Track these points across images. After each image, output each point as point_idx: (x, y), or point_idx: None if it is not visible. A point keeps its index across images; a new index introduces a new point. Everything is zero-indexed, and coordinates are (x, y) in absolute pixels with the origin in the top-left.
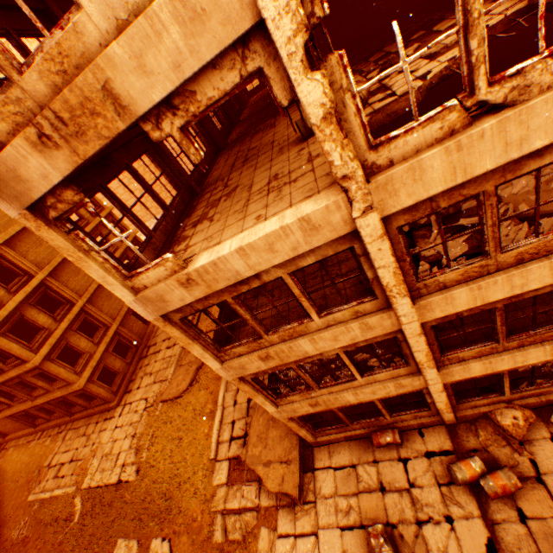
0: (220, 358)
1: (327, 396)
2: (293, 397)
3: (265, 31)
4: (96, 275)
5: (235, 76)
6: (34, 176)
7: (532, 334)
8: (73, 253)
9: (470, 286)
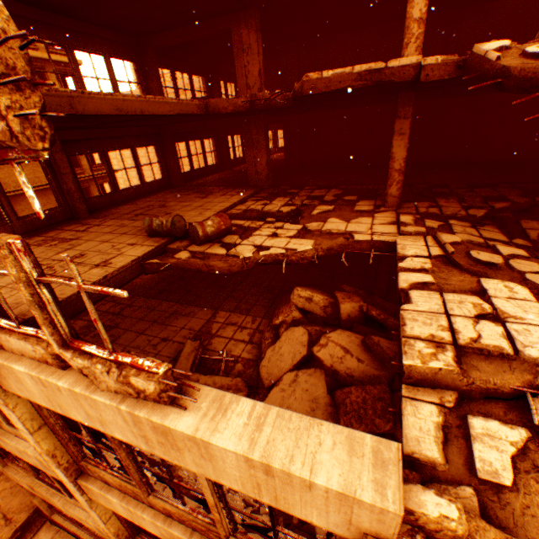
0: None
1: (44, 489)
2: (18, 467)
3: None
4: None
5: None
6: None
7: None
8: None
9: (123, 503)
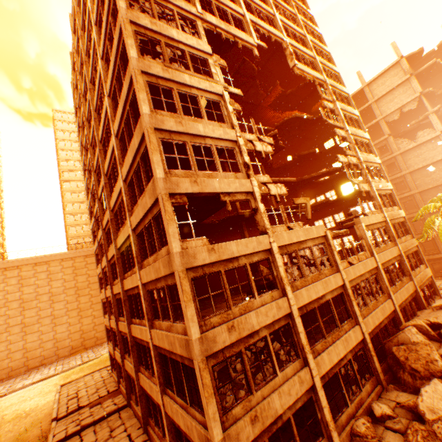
0: (199, 328)
1: (262, 402)
2: (237, 410)
3: (251, 194)
4: (172, 230)
5: (244, 197)
6: (183, 187)
7: (332, 333)
8: (170, 215)
9: (305, 288)
